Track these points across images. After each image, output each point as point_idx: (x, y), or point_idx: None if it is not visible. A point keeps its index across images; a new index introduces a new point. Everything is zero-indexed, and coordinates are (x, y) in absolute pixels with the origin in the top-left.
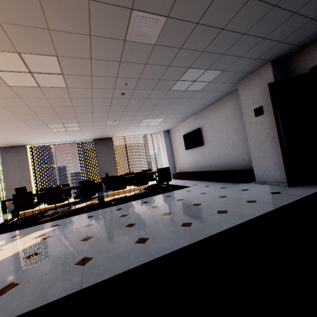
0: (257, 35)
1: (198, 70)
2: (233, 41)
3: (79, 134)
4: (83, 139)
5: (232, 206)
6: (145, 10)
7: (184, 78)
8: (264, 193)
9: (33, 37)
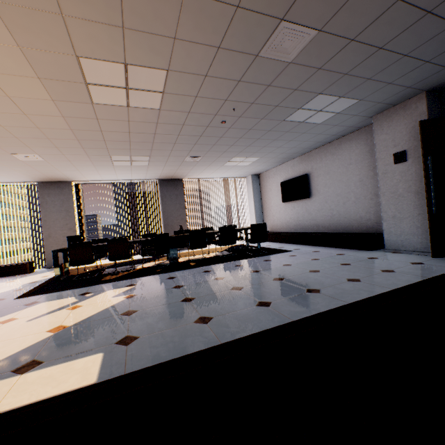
0: (420, 57)
1: (330, 97)
2: (388, 63)
3: (143, 172)
4: (145, 179)
5: (364, 274)
6: (297, 21)
7: (308, 106)
8: (402, 263)
9: (152, 46)
